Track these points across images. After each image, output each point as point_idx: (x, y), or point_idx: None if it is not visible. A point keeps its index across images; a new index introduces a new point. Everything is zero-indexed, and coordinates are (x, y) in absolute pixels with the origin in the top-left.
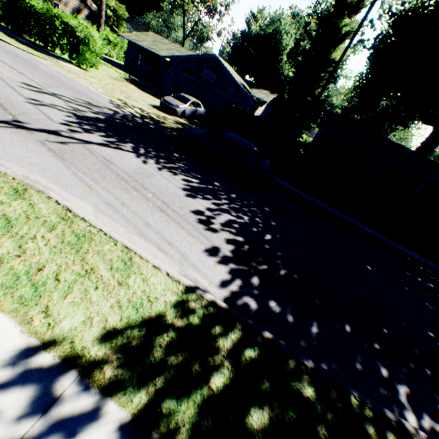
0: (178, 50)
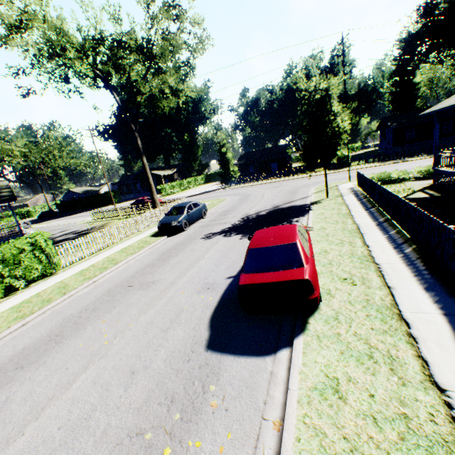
0: None
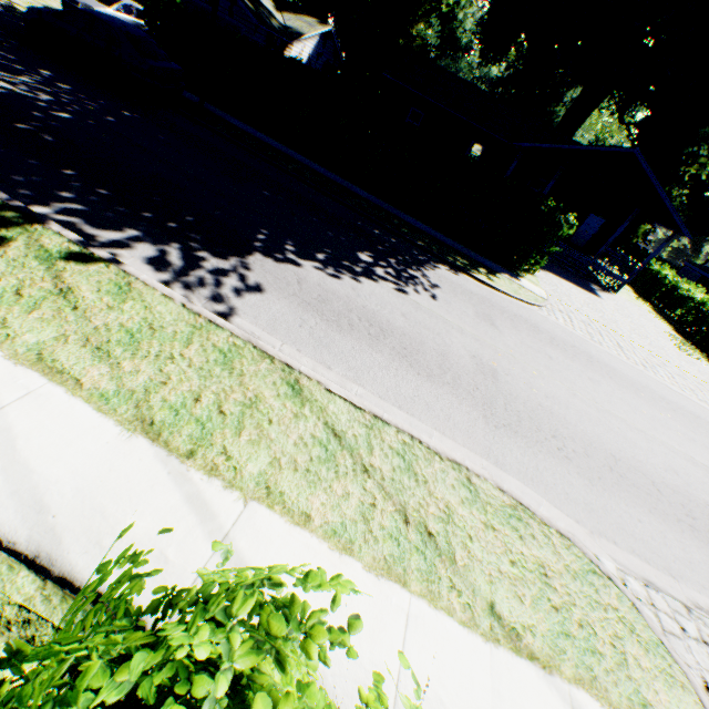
0: None
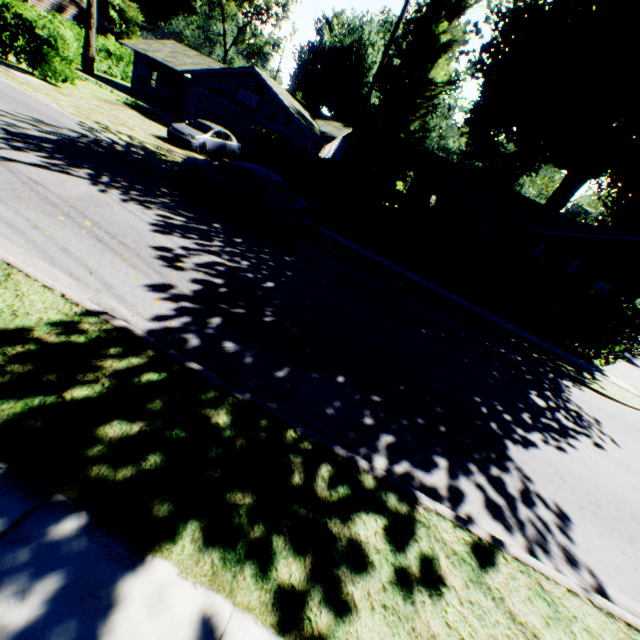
0: (209, 65)
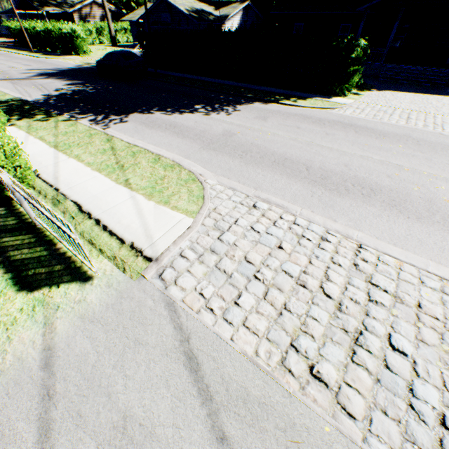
0: None
